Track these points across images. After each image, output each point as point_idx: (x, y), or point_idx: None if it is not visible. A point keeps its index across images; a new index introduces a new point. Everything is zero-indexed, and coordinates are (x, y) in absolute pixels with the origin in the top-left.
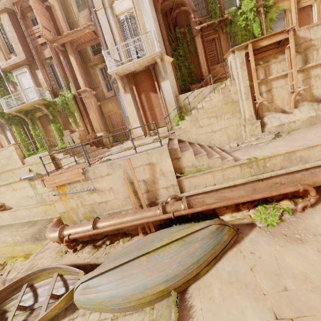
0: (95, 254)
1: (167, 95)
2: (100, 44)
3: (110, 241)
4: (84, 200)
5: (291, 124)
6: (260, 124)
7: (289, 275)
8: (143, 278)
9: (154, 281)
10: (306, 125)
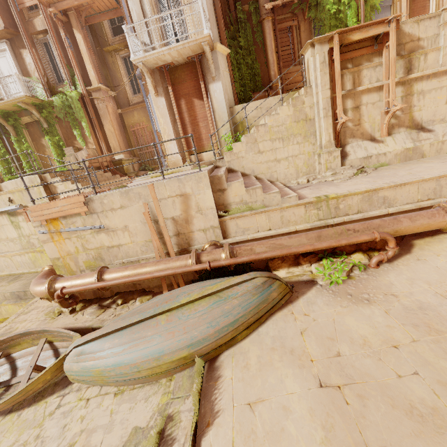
0: (100, 315)
1: (217, 103)
2: (123, 18)
3: (123, 300)
4: (87, 243)
5: (380, 157)
6: (340, 154)
7: (345, 339)
8: (160, 341)
9: (174, 345)
10: (399, 159)
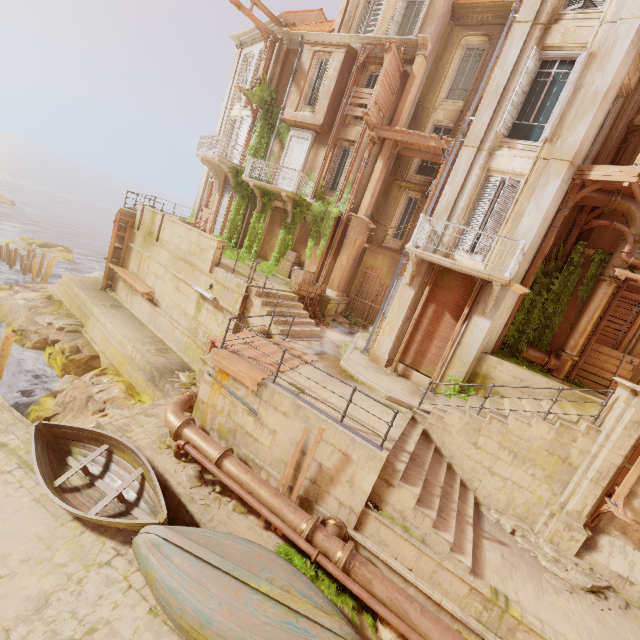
0: (194, 488)
1: (470, 339)
2: (438, 163)
3: (221, 490)
4: (234, 412)
5: None
6: (585, 539)
7: None
8: (216, 609)
9: (224, 628)
10: None
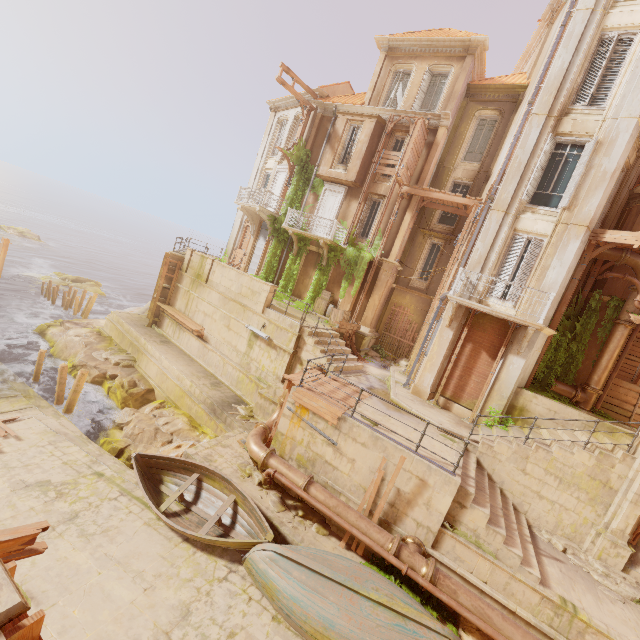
0: (280, 512)
1: (506, 375)
2: (459, 215)
3: (304, 514)
4: (313, 443)
5: None
6: (630, 555)
7: None
8: (336, 614)
9: (345, 630)
10: None
